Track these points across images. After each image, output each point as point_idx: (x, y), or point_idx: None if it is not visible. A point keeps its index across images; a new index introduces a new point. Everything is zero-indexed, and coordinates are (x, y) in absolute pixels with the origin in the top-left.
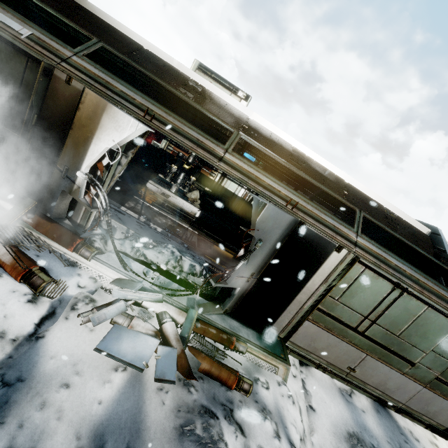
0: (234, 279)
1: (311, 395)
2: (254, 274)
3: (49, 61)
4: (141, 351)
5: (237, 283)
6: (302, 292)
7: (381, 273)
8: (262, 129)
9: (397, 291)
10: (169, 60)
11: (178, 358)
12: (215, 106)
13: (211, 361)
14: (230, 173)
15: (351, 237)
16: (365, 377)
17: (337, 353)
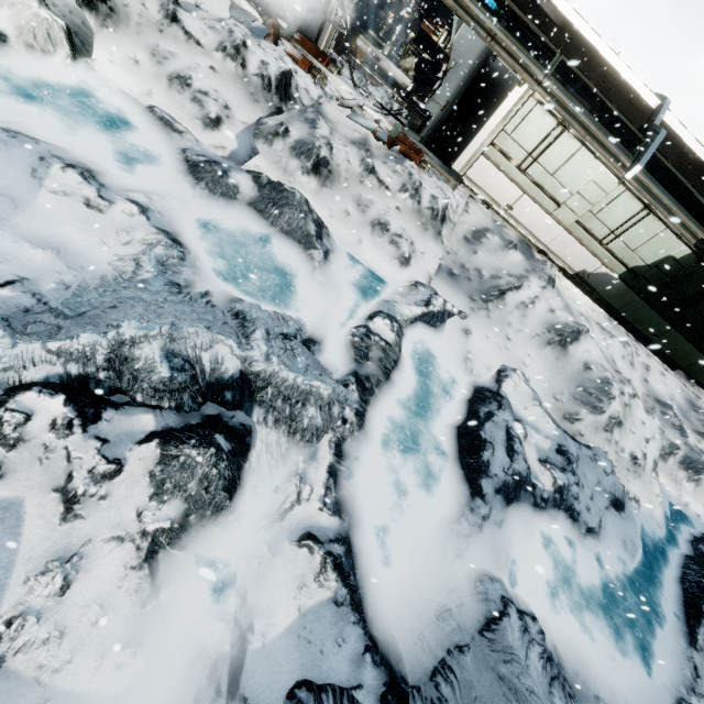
0: (431, 102)
1: (470, 209)
2: (448, 103)
3: None
4: (369, 125)
5: (433, 108)
6: (484, 130)
7: (550, 109)
8: None
9: (560, 129)
10: None
11: (388, 137)
12: None
13: (406, 148)
14: (445, 1)
15: (538, 77)
16: (519, 216)
17: (500, 190)
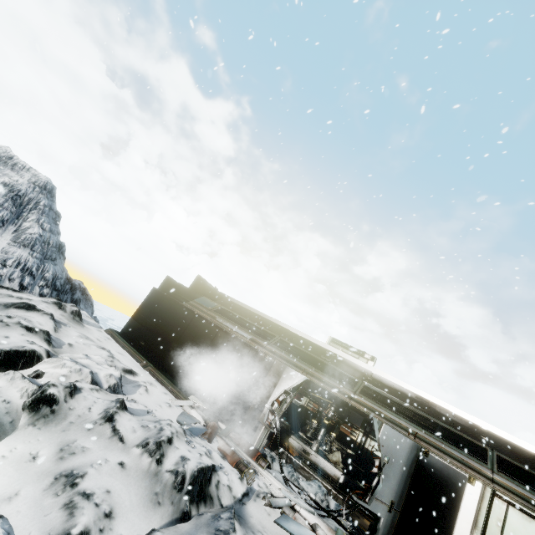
0: (374, 500)
1: None
2: (394, 502)
3: (258, 349)
4: (303, 534)
5: (378, 508)
6: None
7: (530, 513)
8: (384, 380)
9: None
10: (313, 340)
11: None
12: (346, 365)
13: None
14: (359, 408)
15: (484, 472)
16: None
17: None
